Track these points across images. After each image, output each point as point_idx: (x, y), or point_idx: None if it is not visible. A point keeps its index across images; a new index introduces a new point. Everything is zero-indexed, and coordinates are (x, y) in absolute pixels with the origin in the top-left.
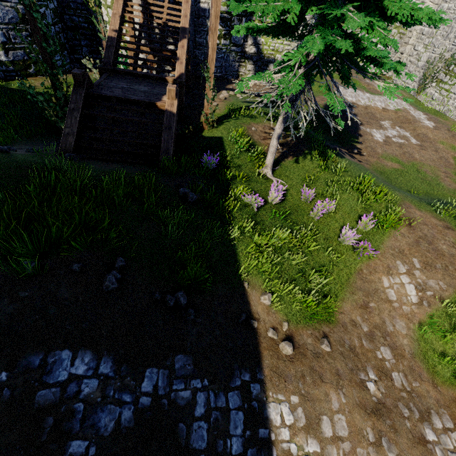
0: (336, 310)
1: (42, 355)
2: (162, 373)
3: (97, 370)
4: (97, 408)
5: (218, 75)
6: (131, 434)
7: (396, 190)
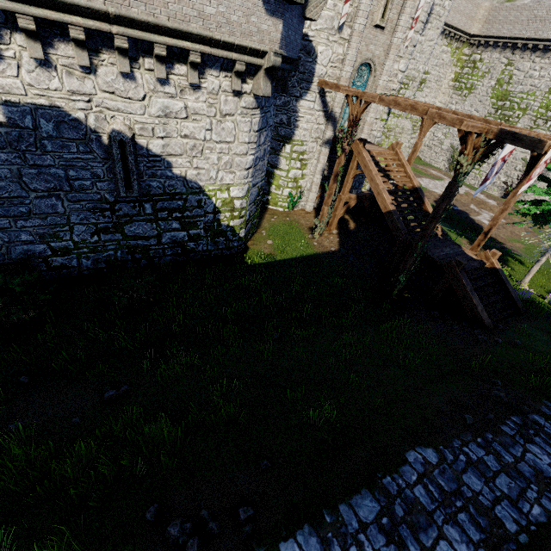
0: None
1: None
2: None
3: None
4: None
5: None
6: None
7: None
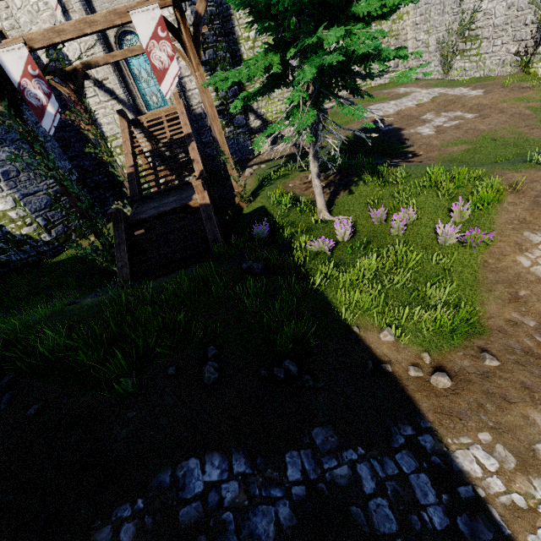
0: (481, 317)
1: (170, 470)
2: (304, 454)
3: (232, 471)
4: (248, 513)
5: (236, 160)
6: (299, 535)
7: (477, 166)
